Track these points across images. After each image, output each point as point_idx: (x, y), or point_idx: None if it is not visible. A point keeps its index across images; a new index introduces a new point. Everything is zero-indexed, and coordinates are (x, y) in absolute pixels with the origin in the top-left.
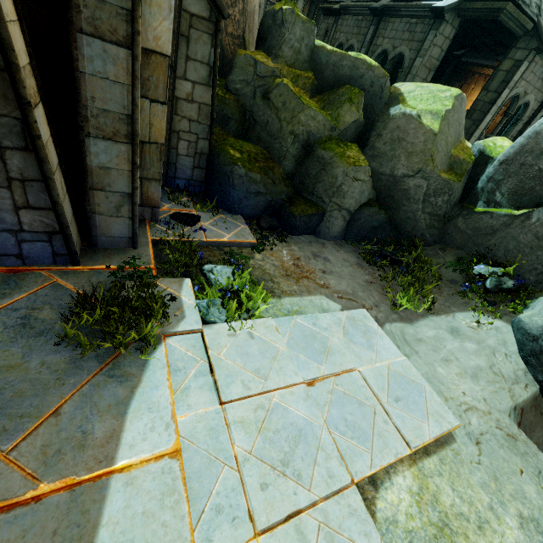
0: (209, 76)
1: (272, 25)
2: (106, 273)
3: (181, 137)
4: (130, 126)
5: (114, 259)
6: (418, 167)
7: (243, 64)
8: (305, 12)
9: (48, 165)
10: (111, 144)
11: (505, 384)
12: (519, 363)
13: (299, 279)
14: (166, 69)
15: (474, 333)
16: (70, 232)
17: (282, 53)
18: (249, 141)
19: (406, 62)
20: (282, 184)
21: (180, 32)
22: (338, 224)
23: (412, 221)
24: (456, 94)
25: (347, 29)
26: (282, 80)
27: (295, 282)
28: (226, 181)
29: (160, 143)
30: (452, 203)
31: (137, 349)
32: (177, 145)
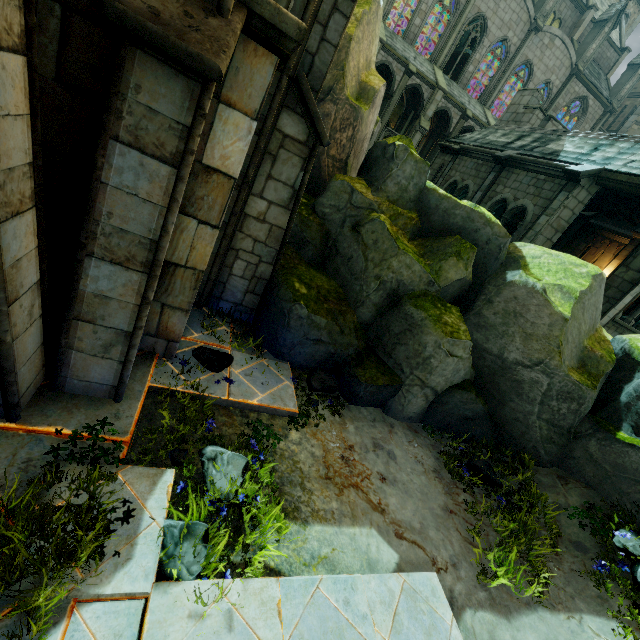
0: (291, 199)
1: (381, 156)
2: (49, 443)
3: (240, 256)
4: (152, 253)
5: (77, 416)
6: (539, 357)
7: (337, 190)
8: (421, 143)
9: (1, 293)
10: (120, 270)
11: None
12: None
13: (344, 488)
14: (228, 191)
15: None
16: (15, 377)
17: (386, 187)
18: (324, 271)
19: (529, 216)
20: (353, 335)
21: (267, 150)
22: (416, 403)
23: (522, 425)
24: (595, 273)
25: (464, 169)
26: (378, 215)
27: (337, 493)
28: (281, 320)
29: (199, 270)
30: (583, 415)
31: (6, 636)
32: (233, 264)
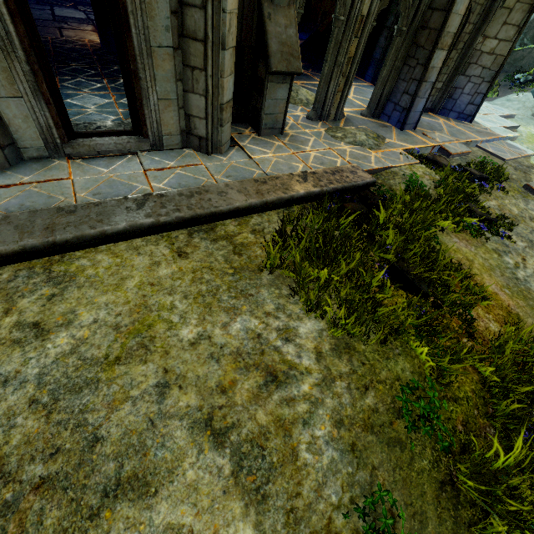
0: None
1: None
2: None
3: None
4: None
5: None
6: None
7: None
8: None
9: None
10: None
11: (529, 109)
12: (533, 103)
13: None
14: None
15: (516, 99)
16: None
17: None
18: None
19: None
20: None
21: None
22: None
23: None
24: None
25: None
26: None
27: None
28: None
29: None
30: None
31: None
32: None
